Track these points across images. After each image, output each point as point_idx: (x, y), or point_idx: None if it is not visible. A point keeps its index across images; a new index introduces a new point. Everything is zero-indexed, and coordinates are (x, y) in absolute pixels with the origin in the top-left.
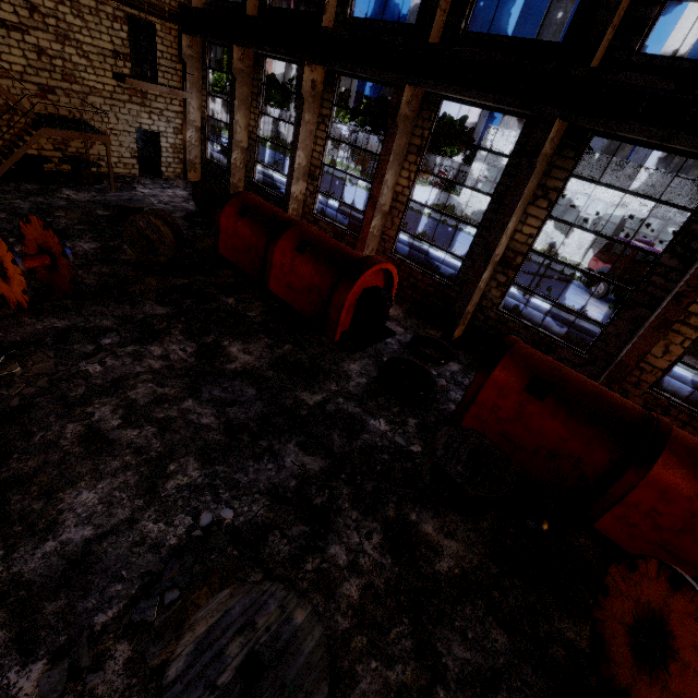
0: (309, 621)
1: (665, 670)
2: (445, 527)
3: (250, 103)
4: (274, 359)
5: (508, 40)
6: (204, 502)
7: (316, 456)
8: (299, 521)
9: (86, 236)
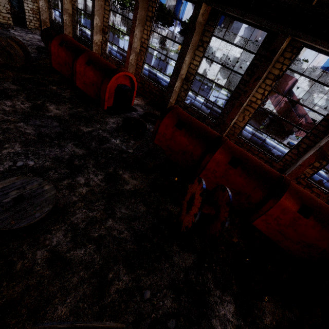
0: (51, 189)
1: (190, 209)
2: (133, 176)
3: None
4: (71, 113)
5: None
6: (20, 158)
7: (81, 149)
8: (66, 169)
9: None
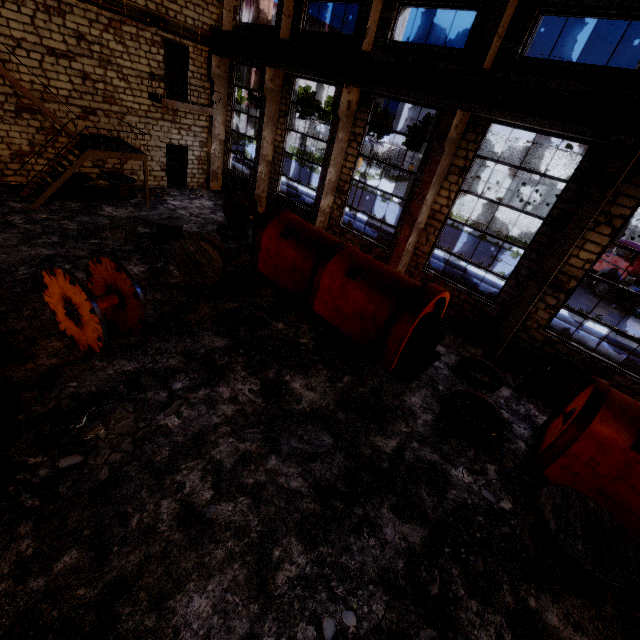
0: None
1: None
2: (569, 615)
3: (277, 119)
4: (338, 395)
5: (573, 67)
6: (320, 602)
7: (413, 523)
8: (423, 622)
9: (134, 257)
